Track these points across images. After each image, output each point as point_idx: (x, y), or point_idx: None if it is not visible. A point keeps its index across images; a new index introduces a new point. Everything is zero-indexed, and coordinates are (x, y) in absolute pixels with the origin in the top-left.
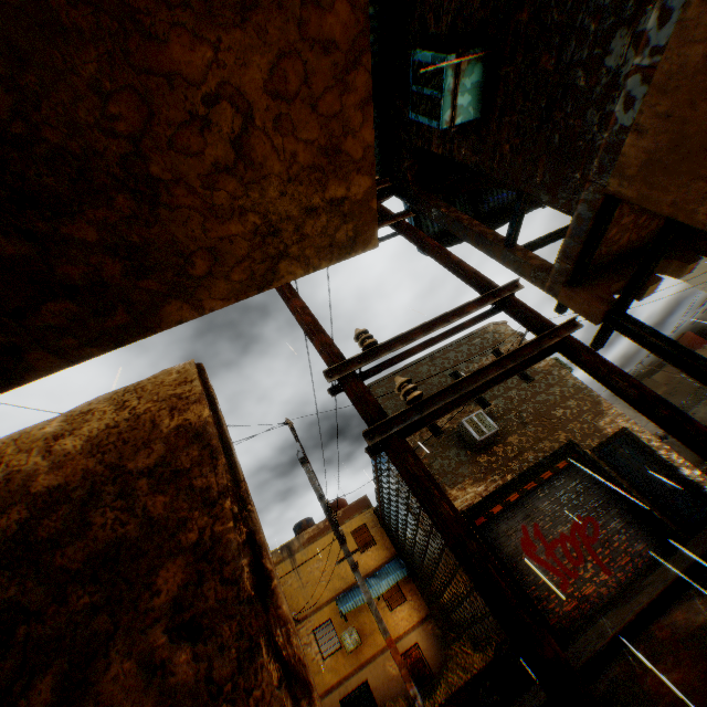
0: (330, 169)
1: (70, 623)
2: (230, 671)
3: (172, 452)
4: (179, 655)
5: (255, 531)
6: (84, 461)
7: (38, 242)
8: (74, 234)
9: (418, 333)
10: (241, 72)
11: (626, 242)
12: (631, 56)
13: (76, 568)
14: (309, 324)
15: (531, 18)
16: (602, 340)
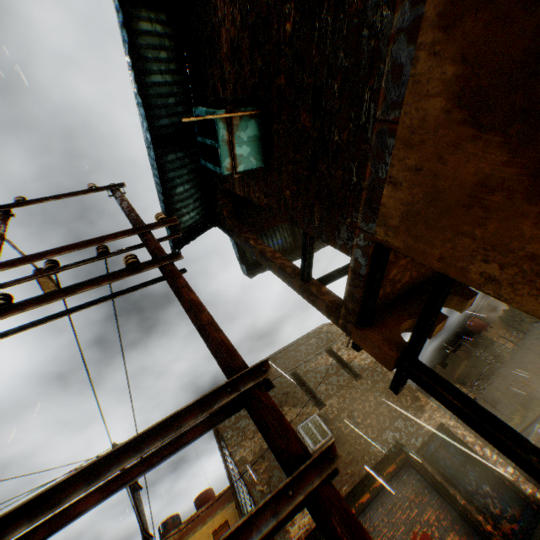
0: None
1: None
2: None
3: None
4: None
5: None
6: None
7: None
8: None
9: (76, 482)
10: None
11: (410, 279)
12: (374, 111)
13: None
14: None
15: (287, 80)
16: (400, 385)
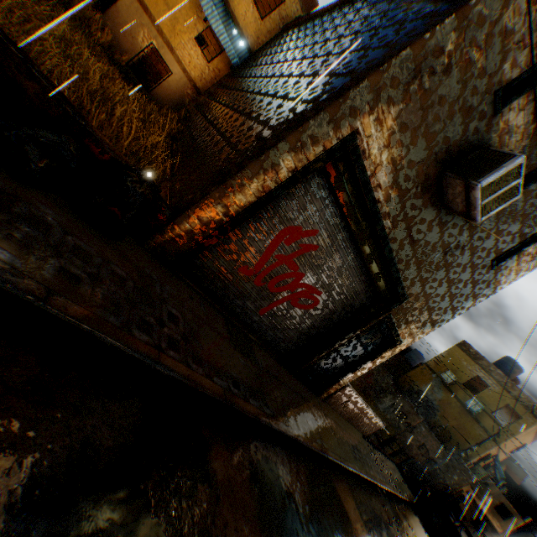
0: None
1: None
2: None
3: None
4: None
5: None
6: None
7: None
8: None
9: None
10: None
11: None
12: None
13: None
14: None
15: None
16: None
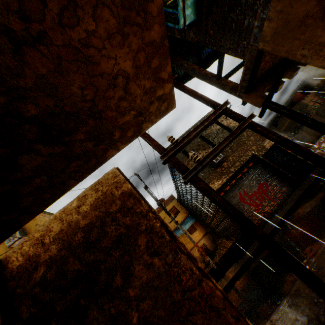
0: (157, 85)
1: (116, 261)
2: (172, 260)
3: (124, 202)
4: (155, 260)
5: (163, 221)
6: (93, 213)
7: (66, 145)
8: (76, 138)
9: (192, 132)
10: (124, 63)
11: (268, 67)
12: None
13: (109, 246)
14: (147, 137)
15: None
16: (263, 114)
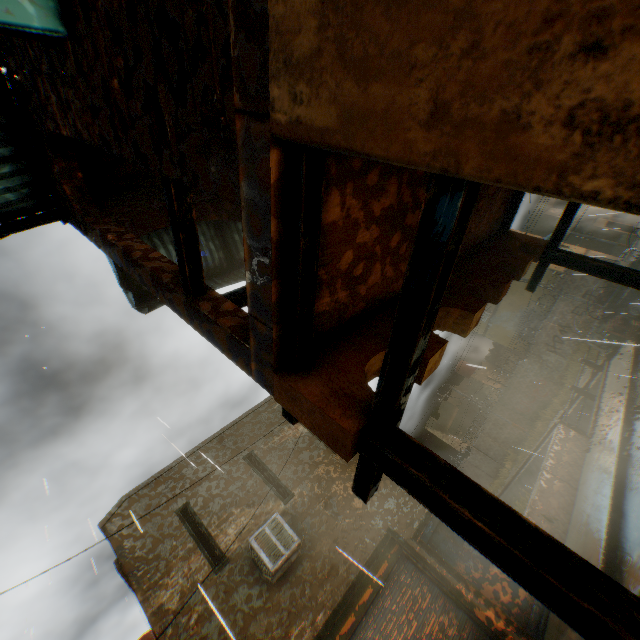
0: None
1: None
2: None
3: None
4: None
5: None
6: None
7: None
8: None
9: None
10: None
11: (384, 280)
12: None
13: None
14: None
15: None
16: (371, 485)
